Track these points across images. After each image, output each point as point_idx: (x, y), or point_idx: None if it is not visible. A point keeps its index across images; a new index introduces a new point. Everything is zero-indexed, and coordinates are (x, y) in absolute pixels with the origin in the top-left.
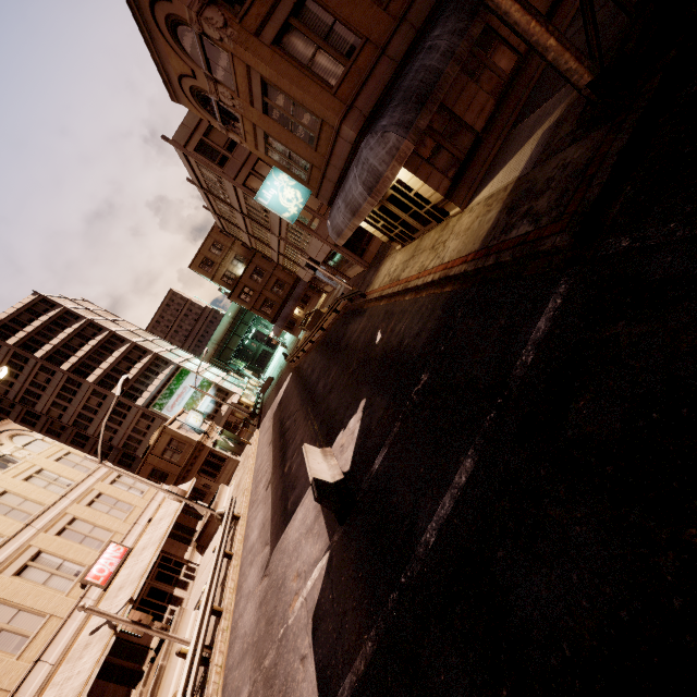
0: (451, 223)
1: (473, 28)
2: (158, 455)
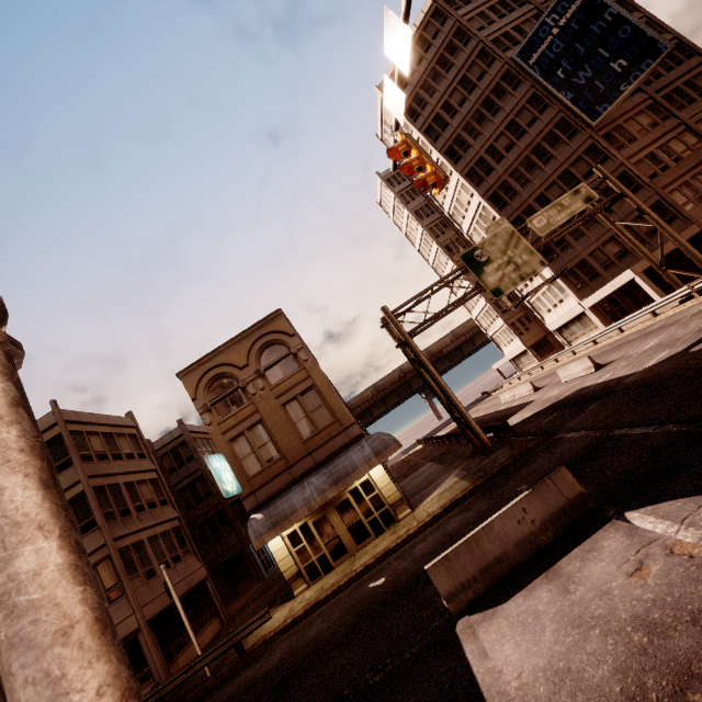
0: (404, 520)
1: None
2: None
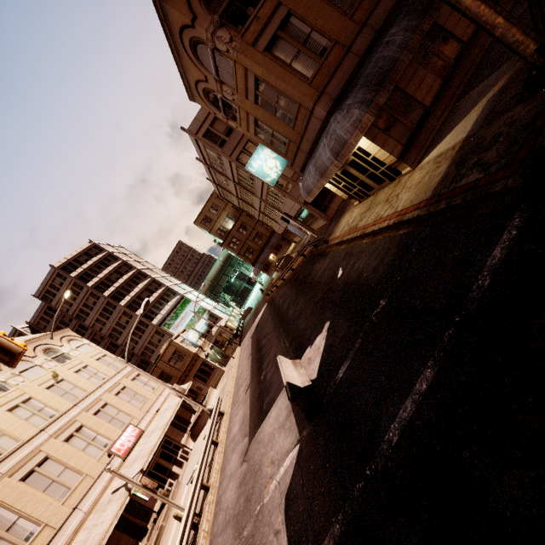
0: (403, 180)
1: (423, 24)
2: (166, 362)
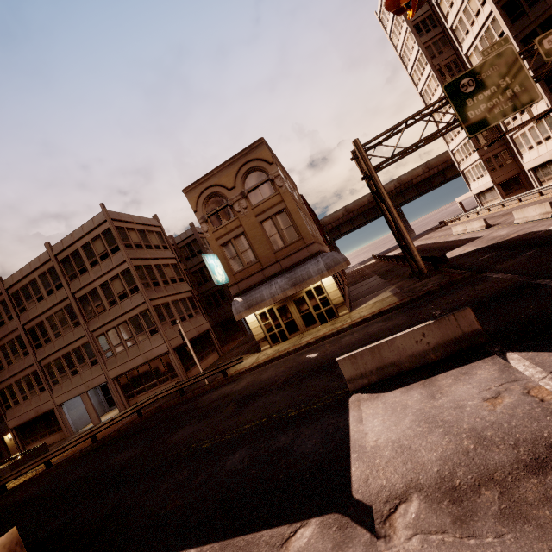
0: (342, 317)
1: None
2: None
